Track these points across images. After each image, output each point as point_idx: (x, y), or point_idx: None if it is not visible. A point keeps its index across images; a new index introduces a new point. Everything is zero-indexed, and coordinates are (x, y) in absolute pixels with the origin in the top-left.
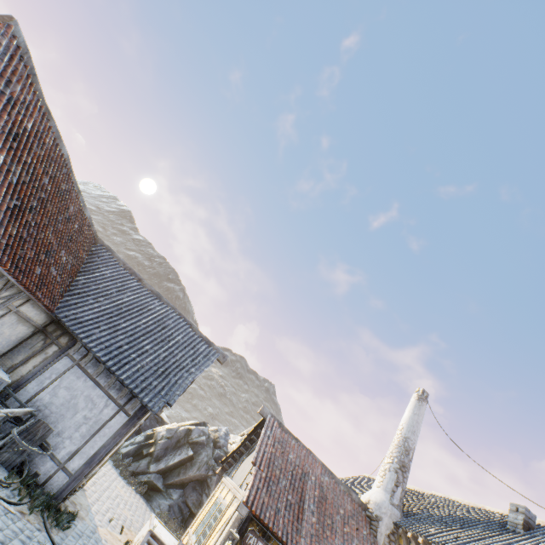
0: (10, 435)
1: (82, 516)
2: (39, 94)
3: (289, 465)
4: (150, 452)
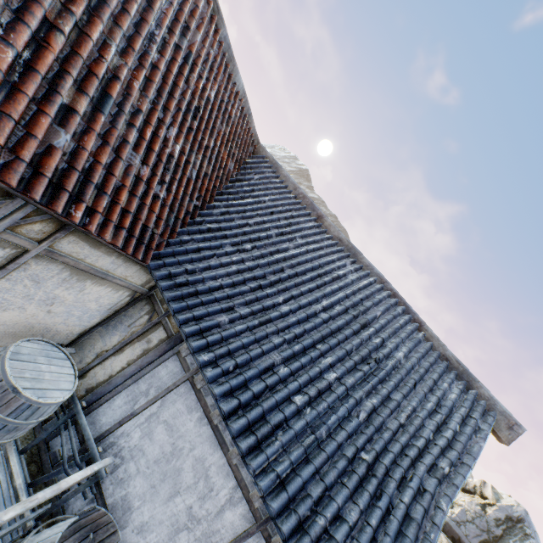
0: None
1: None
2: None
3: None
4: None
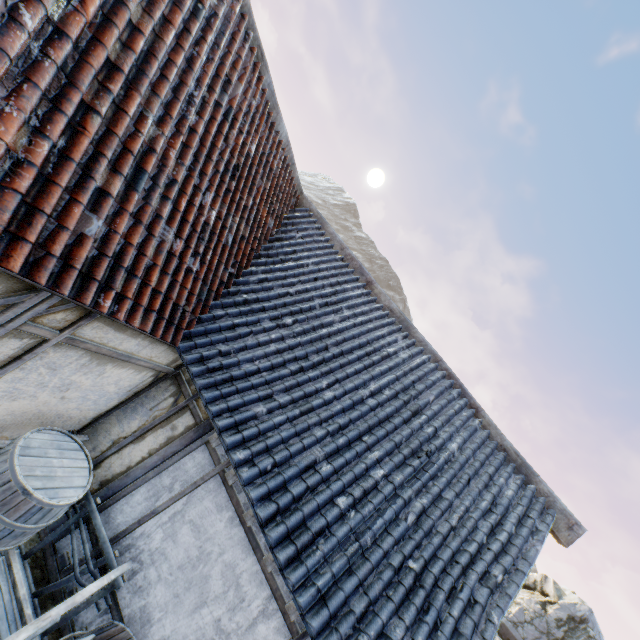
0: None
1: None
2: None
3: None
4: None
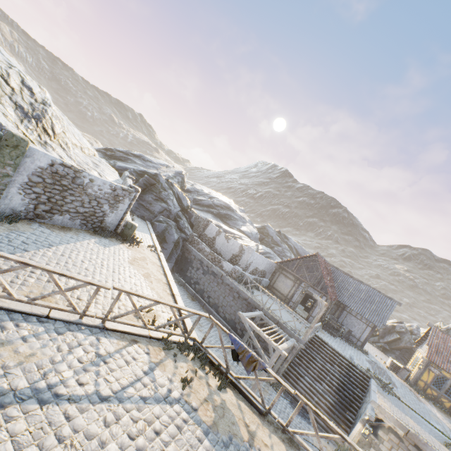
0: (345, 332)
1: (368, 353)
2: (320, 256)
3: (448, 347)
4: (376, 334)
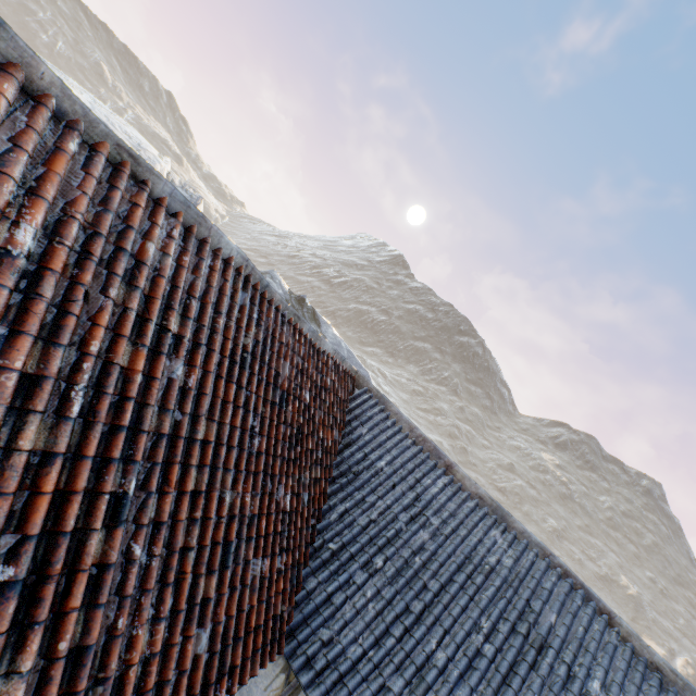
0: None
1: None
2: (65, 105)
3: None
4: None
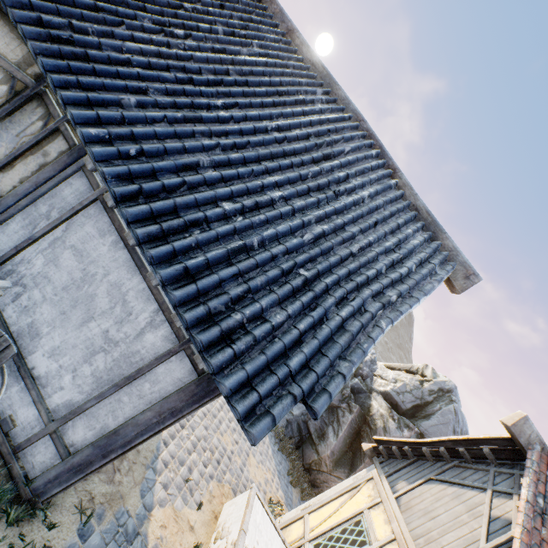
0: None
1: (122, 492)
2: None
3: None
4: None
